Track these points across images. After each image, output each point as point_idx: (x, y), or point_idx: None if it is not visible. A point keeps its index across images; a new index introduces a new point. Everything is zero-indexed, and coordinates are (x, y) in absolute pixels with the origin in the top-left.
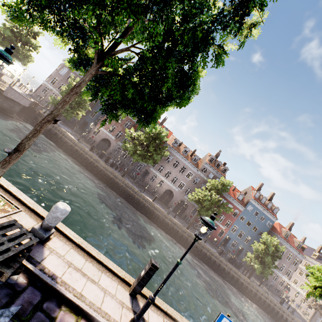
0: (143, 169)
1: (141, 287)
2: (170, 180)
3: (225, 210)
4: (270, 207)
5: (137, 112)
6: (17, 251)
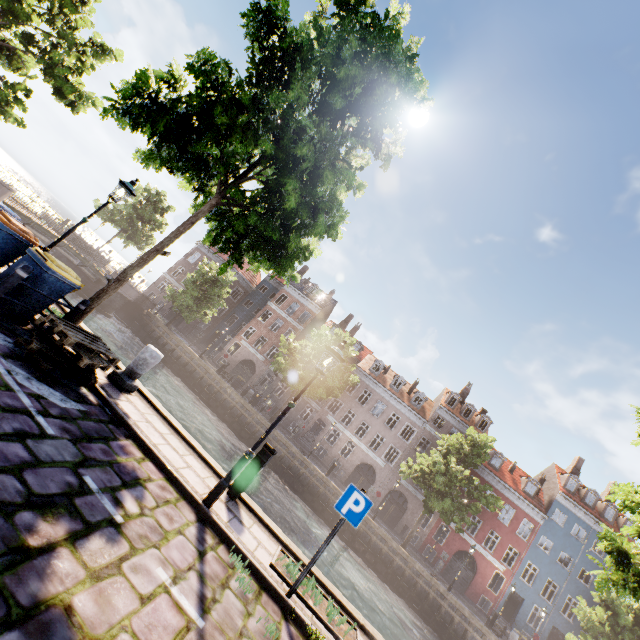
0: (314, 417)
1: (246, 480)
2: (367, 443)
3: (485, 501)
4: (613, 517)
5: (268, 255)
6: (99, 350)
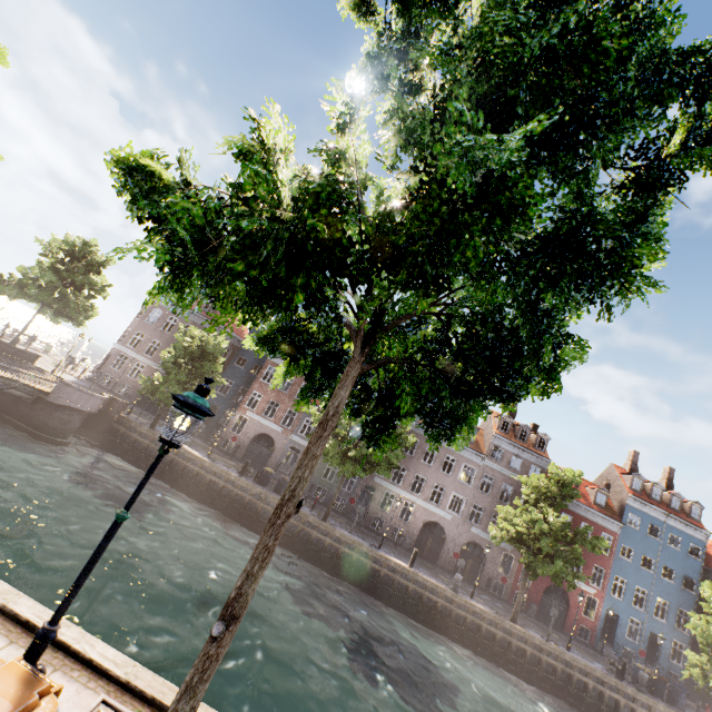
0: (359, 484)
1: None
2: (427, 498)
3: (590, 546)
4: (679, 505)
5: (428, 417)
6: None
